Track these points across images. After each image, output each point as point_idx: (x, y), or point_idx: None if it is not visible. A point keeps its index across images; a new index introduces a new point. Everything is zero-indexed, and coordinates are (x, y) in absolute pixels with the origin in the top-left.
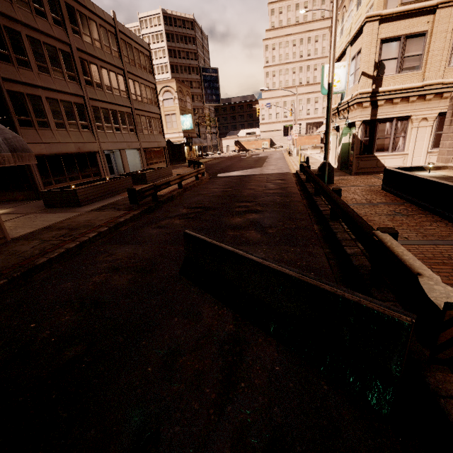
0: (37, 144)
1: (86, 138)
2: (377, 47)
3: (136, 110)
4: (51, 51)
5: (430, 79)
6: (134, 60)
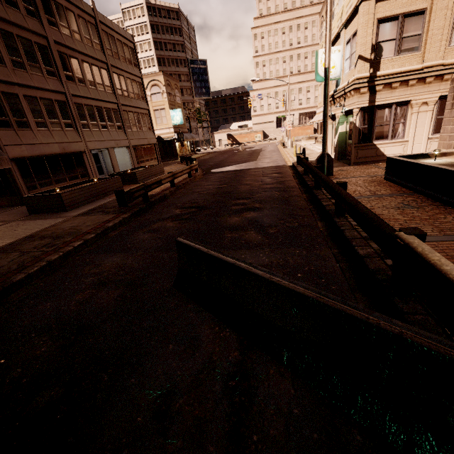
0: (17, 146)
1: (71, 137)
2: (374, 28)
3: (122, 105)
4: (26, 44)
5: (430, 61)
6: (117, 53)
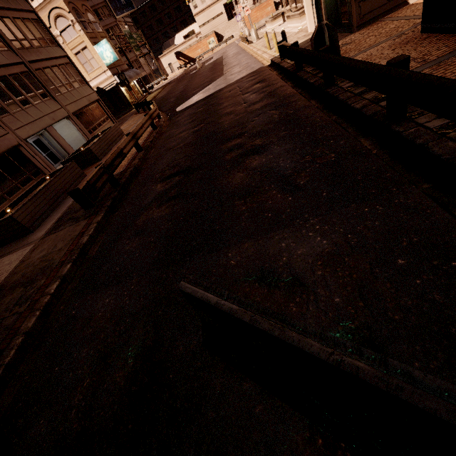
0: None
1: None
2: None
3: (31, 63)
4: None
5: None
6: None
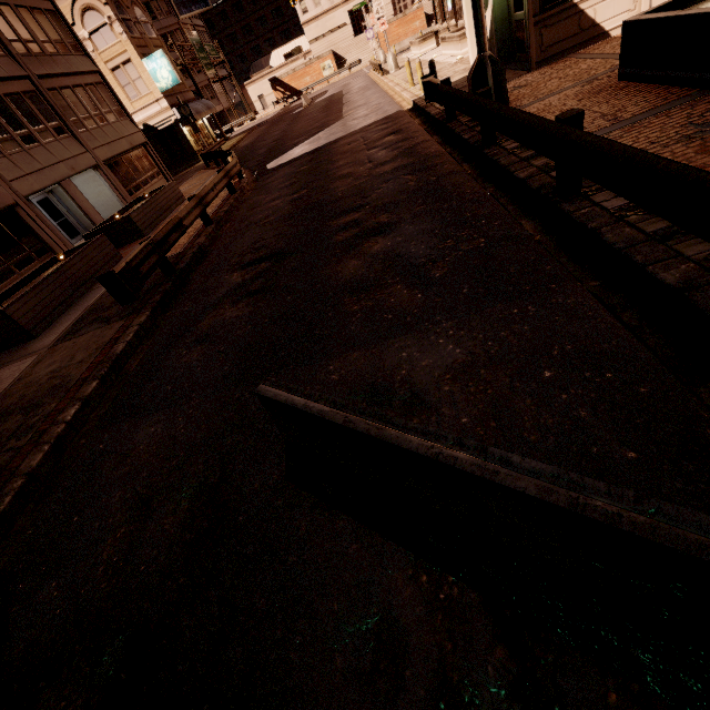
0: None
1: None
2: None
3: (42, 79)
4: None
5: None
6: None
